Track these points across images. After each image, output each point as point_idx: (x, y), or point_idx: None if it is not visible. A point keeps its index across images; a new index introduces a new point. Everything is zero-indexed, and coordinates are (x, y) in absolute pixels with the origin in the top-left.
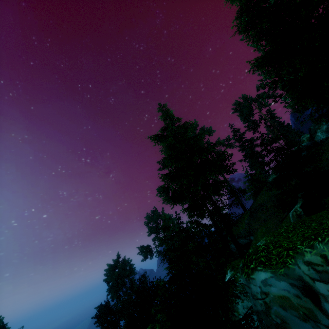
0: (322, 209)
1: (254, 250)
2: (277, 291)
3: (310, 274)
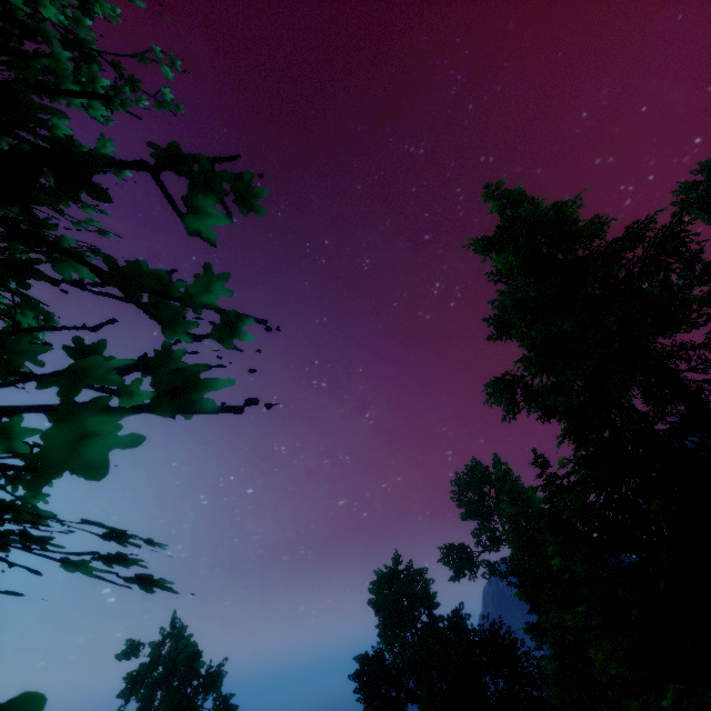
0: None
1: None
2: None
3: None
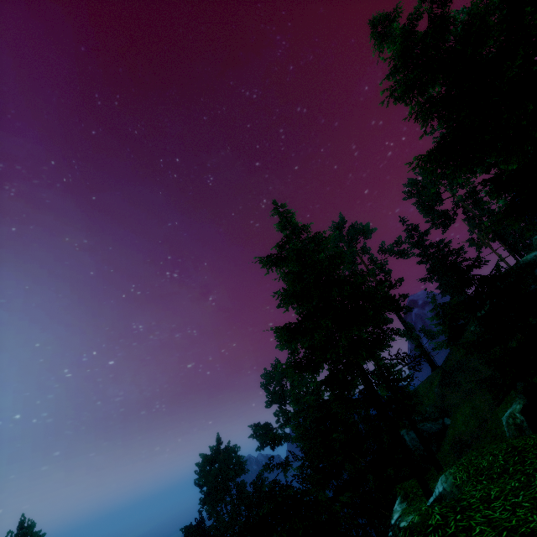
0: None
1: (421, 520)
2: None
3: None
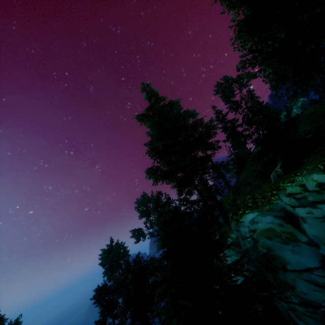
0: (298, 167)
1: (241, 200)
2: (263, 225)
3: (291, 203)
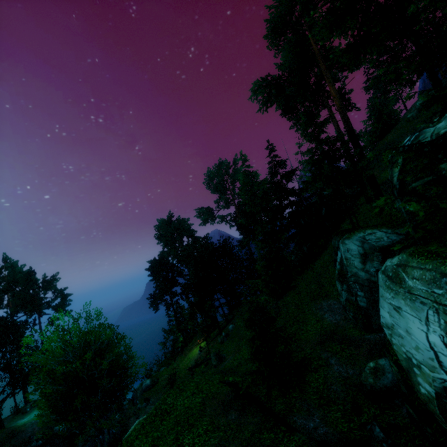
0: None
1: None
2: None
3: None
